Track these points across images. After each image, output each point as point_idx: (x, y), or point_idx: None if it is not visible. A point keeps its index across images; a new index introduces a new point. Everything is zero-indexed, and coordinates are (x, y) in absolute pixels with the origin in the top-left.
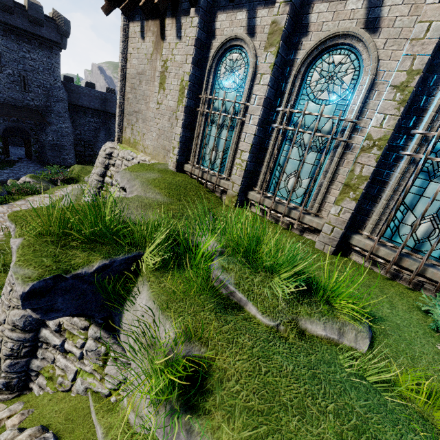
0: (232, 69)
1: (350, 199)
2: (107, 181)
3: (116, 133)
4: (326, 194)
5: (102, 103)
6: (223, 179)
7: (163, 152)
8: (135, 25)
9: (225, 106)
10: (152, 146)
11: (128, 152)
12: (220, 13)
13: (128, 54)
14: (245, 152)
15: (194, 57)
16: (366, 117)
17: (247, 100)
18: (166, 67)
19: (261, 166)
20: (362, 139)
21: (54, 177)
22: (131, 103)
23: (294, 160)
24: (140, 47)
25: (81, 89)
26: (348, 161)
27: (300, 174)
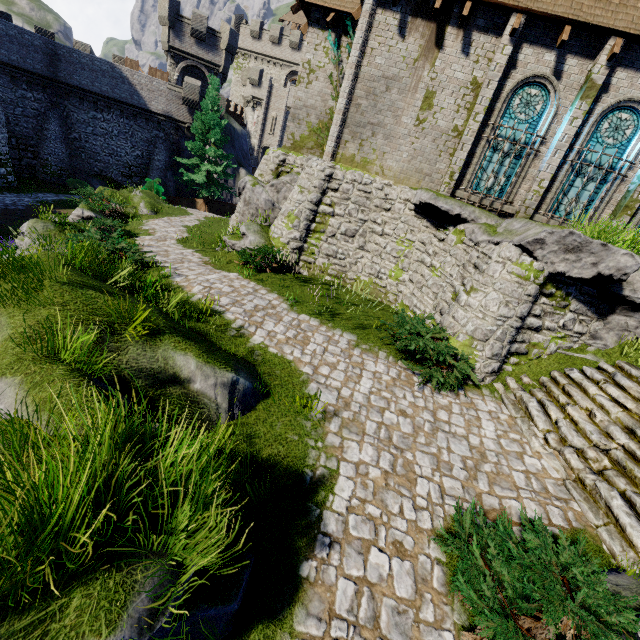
0: (528, 103)
1: (627, 215)
2: (325, 210)
3: (331, 147)
4: (600, 214)
5: (49, 62)
6: (505, 204)
7: (418, 177)
8: (388, 15)
9: (514, 136)
10: (398, 168)
11: (360, 175)
12: (526, 47)
13: (367, 48)
14: (545, 181)
15: (497, 84)
16: (637, 161)
17: (544, 135)
18: (438, 80)
19: (547, 193)
20: (632, 175)
21: (106, 208)
22: (365, 112)
23: (577, 188)
24: (395, 45)
25: (2, 27)
26: (620, 190)
27: (580, 199)
